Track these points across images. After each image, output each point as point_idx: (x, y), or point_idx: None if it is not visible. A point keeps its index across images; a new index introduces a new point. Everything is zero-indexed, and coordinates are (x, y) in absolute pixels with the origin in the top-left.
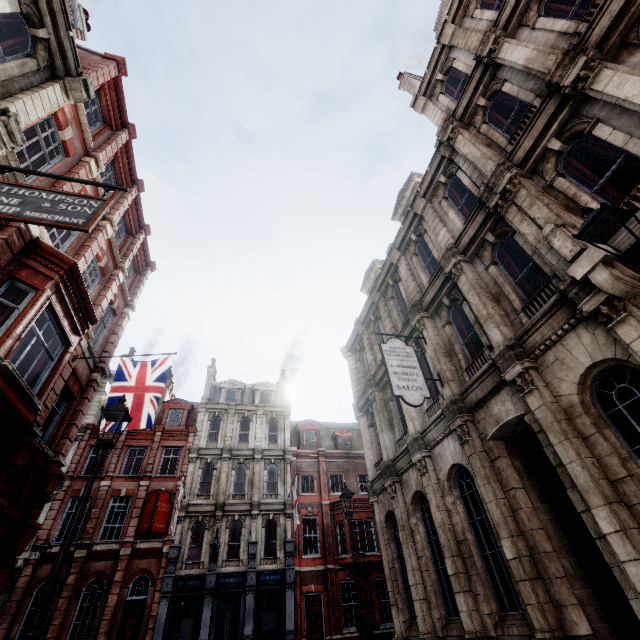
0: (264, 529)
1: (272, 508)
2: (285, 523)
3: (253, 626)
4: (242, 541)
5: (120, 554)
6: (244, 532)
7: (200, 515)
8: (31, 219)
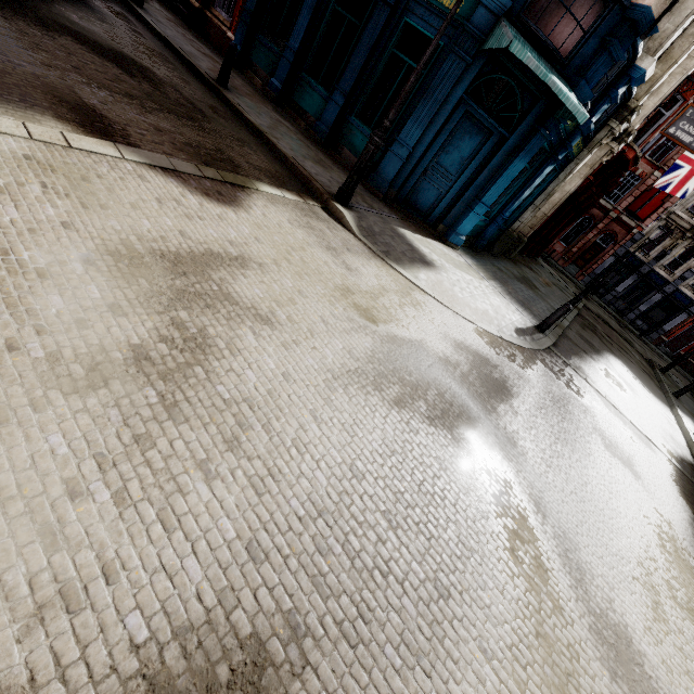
0: None
1: None
2: None
3: (646, 309)
4: (686, 264)
5: (609, 214)
6: (693, 260)
7: (674, 225)
8: (692, 151)
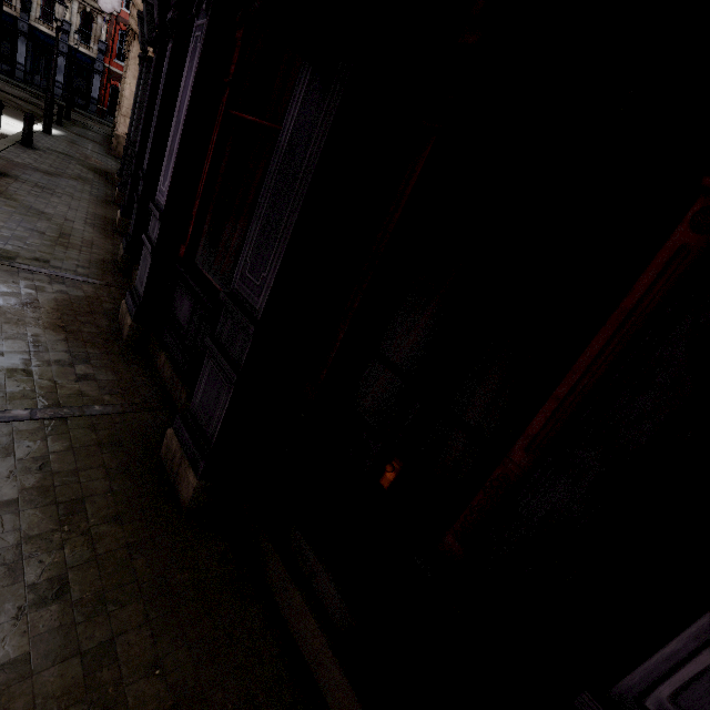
0: (80, 17)
1: (90, 3)
2: (102, 25)
3: (65, 79)
4: (56, 13)
5: None
6: (58, 7)
7: None
8: None
